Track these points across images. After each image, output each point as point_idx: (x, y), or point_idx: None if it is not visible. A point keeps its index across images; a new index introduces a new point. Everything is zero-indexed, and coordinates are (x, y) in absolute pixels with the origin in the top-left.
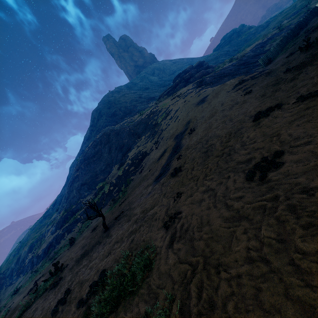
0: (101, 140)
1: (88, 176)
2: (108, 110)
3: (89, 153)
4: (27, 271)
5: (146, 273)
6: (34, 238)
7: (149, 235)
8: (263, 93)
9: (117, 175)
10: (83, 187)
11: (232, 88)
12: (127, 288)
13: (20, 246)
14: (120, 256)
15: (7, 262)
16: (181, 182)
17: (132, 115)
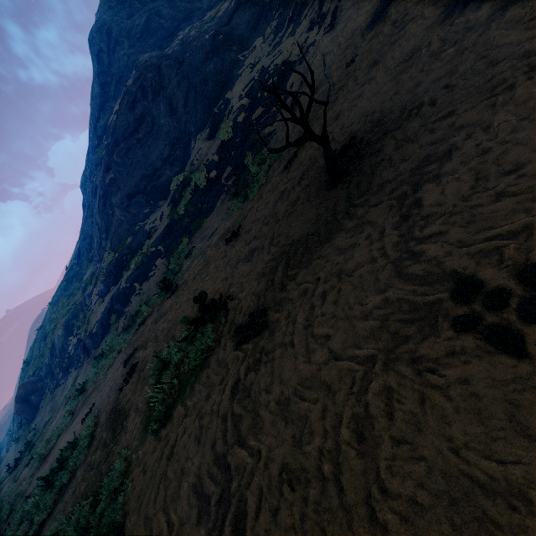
0: (141, 86)
1: (137, 177)
2: (128, 22)
3: (123, 125)
4: (79, 362)
5: None
6: (66, 314)
7: None
8: None
9: (216, 144)
10: (134, 200)
11: None
12: None
13: (45, 333)
14: None
15: (32, 360)
16: None
17: (197, 20)
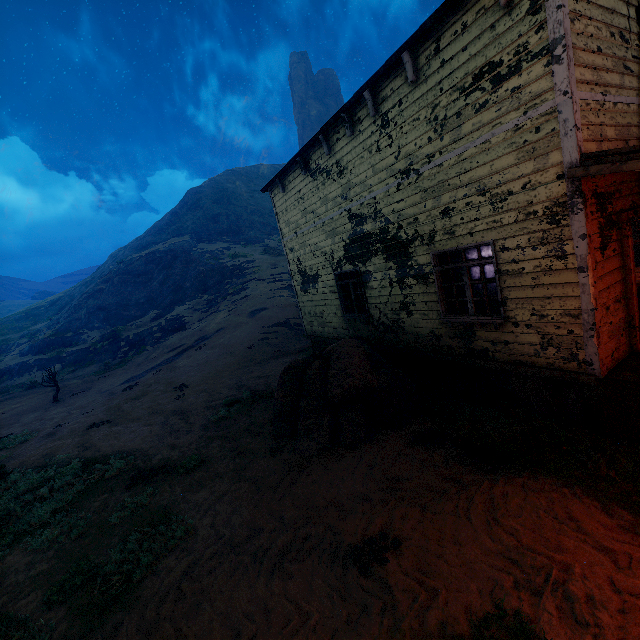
0: (162, 258)
1: (115, 300)
2: (211, 205)
3: (136, 267)
4: None
5: (20, 444)
6: None
7: (48, 427)
8: (234, 362)
9: (141, 329)
10: (99, 312)
11: (270, 325)
12: (7, 446)
13: None
14: (28, 430)
15: None
16: (111, 401)
17: (236, 240)
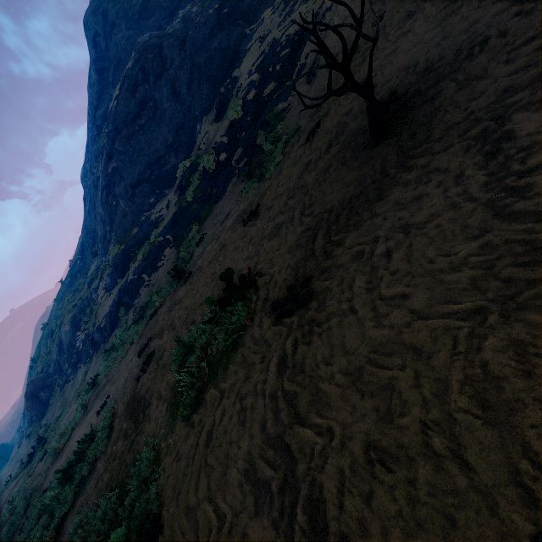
0: (142, 68)
1: (140, 165)
2: (124, 3)
3: (124, 111)
4: (88, 357)
5: None
6: (73, 310)
7: None
8: None
9: (225, 125)
10: (138, 189)
11: None
12: None
13: (51, 330)
14: None
15: (39, 357)
16: None
17: None
